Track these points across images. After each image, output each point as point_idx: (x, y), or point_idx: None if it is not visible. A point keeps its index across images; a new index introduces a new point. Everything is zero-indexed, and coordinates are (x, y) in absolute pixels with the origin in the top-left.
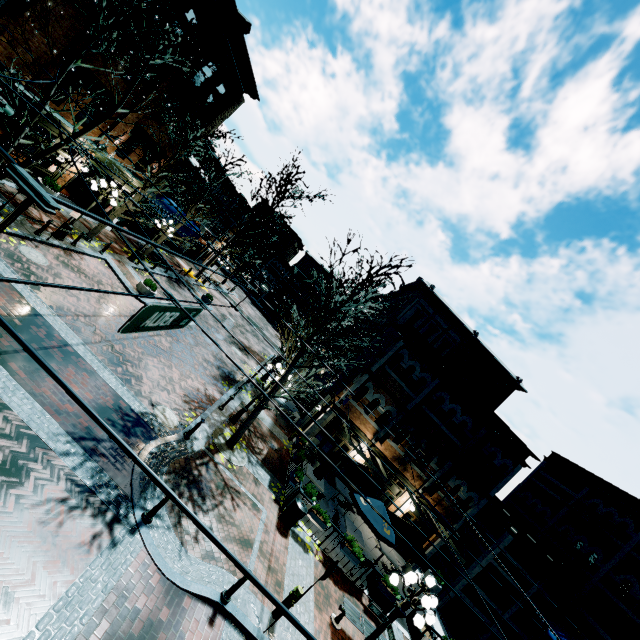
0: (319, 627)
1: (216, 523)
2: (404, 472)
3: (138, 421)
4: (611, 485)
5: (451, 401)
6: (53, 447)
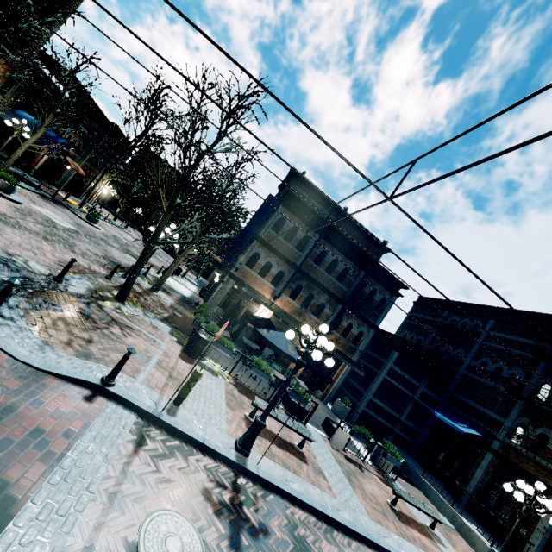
0: (232, 419)
1: (98, 338)
2: (304, 322)
3: None
4: (462, 303)
5: (332, 253)
6: None
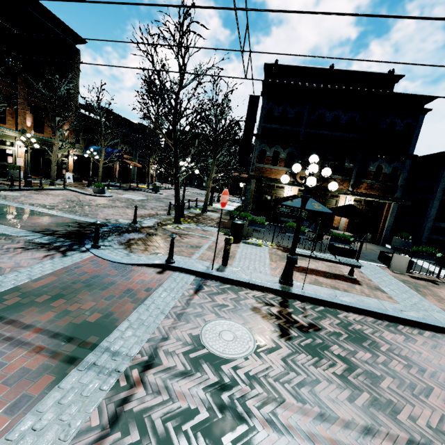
0: (276, 267)
1: (163, 244)
2: None
3: (93, 224)
4: None
5: (330, 111)
6: (15, 235)
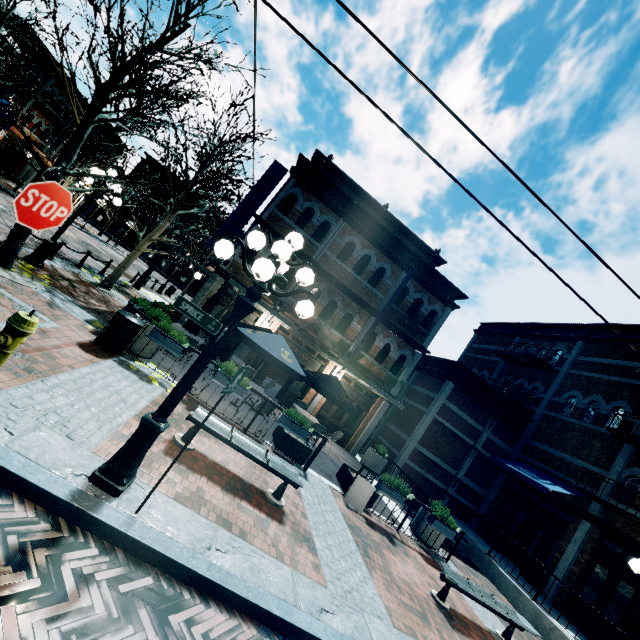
0: None
1: None
2: (323, 340)
3: None
4: (539, 324)
5: (363, 246)
6: None
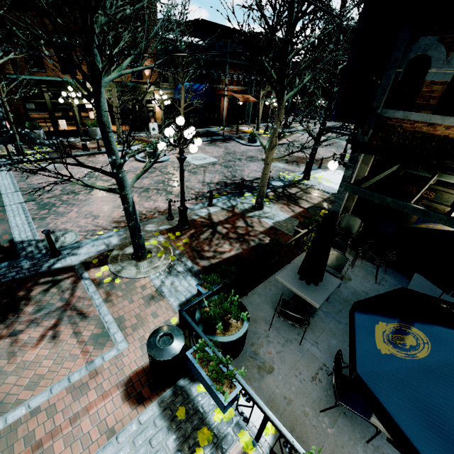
0: None
1: None
2: None
3: (6, 249)
4: None
5: None
6: None
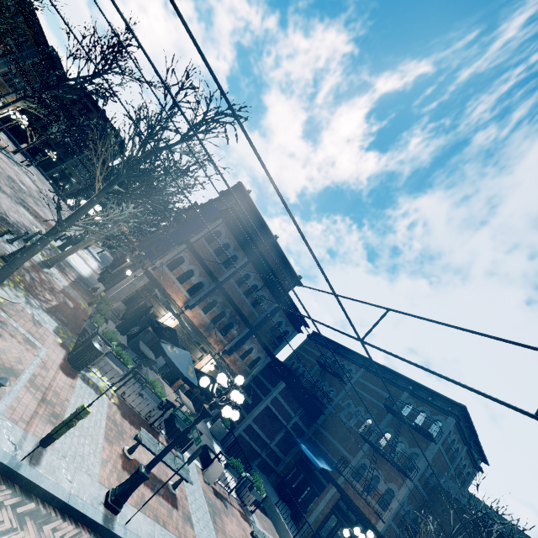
0: (108, 457)
1: None
2: (208, 338)
3: None
4: (345, 347)
5: (255, 278)
6: None
